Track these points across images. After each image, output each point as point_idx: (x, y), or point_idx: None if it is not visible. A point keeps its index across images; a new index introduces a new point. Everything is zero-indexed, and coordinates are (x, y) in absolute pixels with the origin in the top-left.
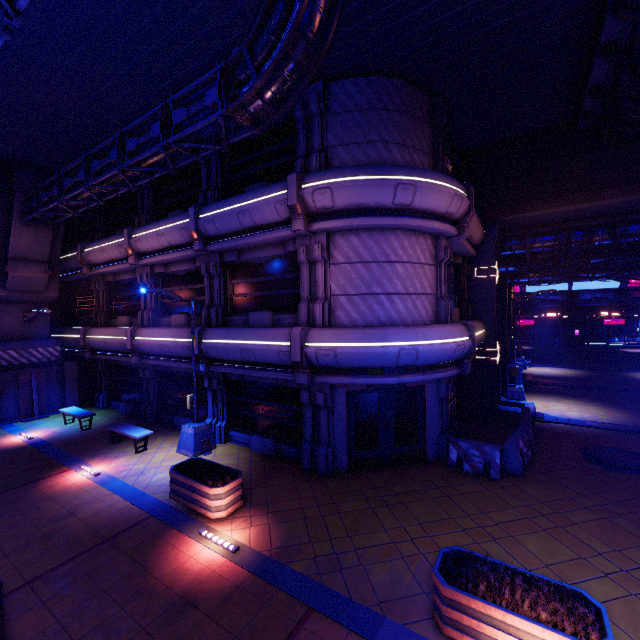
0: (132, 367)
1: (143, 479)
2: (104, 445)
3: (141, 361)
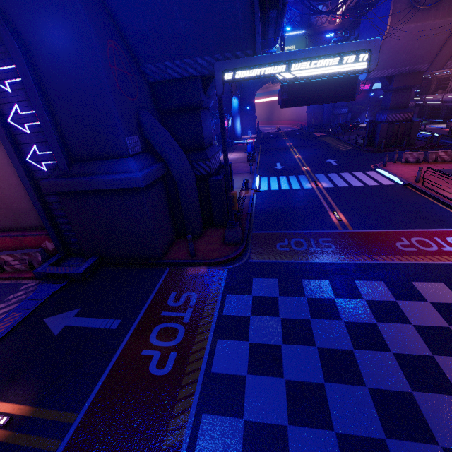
0: (438, 107)
1: (439, 127)
2: (427, 124)
3: (443, 104)
